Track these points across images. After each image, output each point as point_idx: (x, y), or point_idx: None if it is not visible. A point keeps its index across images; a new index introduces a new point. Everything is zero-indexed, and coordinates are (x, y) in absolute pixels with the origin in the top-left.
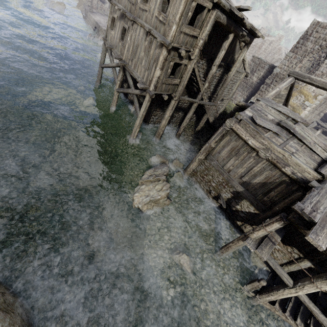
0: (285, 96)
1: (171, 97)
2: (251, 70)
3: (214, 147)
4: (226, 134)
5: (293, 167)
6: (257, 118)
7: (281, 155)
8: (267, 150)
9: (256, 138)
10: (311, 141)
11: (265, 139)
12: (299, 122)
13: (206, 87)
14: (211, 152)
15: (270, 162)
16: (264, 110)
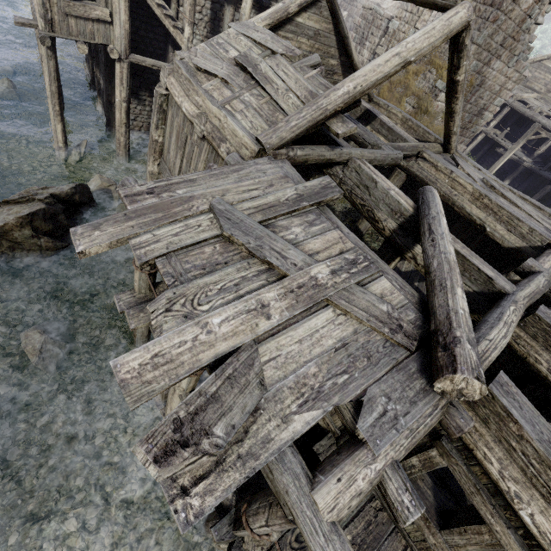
0: (331, 38)
1: (148, 71)
2: (360, 36)
3: (163, 142)
4: (167, 106)
5: (230, 143)
6: (197, 54)
7: (218, 121)
8: (200, 117)
9: (190, 95)
10: (283, 86)
11: (199, 94)
12: (278, 55)
13: (188, 36)
14: (163, 153)
15: (210, 144)
16: (229, 43)
